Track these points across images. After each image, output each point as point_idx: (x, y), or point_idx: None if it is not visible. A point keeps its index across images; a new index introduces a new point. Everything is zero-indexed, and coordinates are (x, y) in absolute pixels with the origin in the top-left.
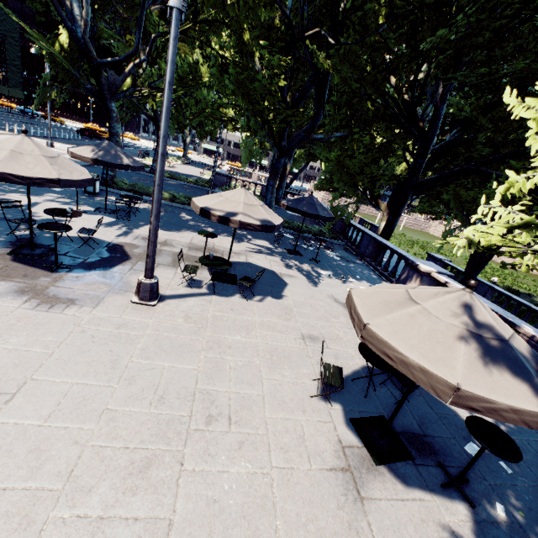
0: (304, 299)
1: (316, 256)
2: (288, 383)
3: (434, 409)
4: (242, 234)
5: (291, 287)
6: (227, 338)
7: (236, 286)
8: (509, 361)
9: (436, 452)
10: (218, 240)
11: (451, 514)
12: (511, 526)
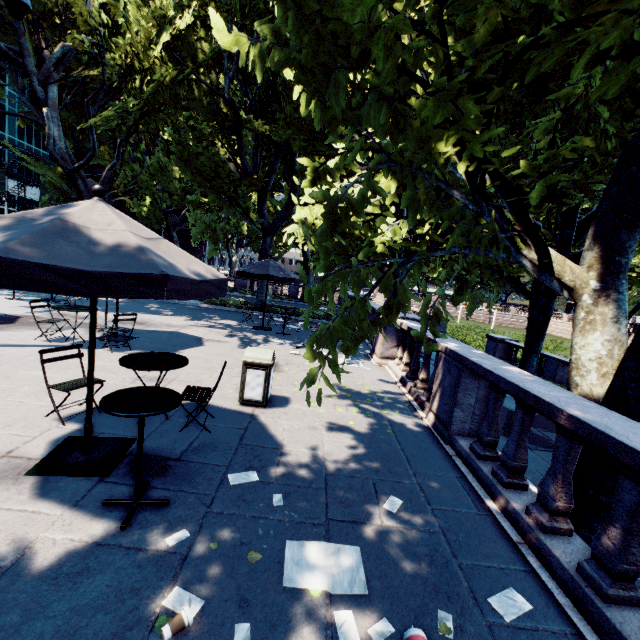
0: (205, 355)
1: (283, 328)
2: (35, 405)
3: (244, 441)
4: (210, 316)
5: (202, 348)
6: (20, 372)
7: (120, 343)
8: (25, 229)
9: (165, 474)
10: (165, 318)
11: (65, 530)
12: (163, 556)
